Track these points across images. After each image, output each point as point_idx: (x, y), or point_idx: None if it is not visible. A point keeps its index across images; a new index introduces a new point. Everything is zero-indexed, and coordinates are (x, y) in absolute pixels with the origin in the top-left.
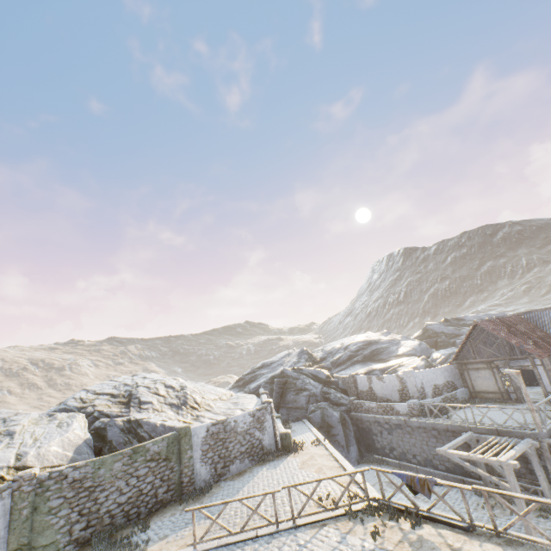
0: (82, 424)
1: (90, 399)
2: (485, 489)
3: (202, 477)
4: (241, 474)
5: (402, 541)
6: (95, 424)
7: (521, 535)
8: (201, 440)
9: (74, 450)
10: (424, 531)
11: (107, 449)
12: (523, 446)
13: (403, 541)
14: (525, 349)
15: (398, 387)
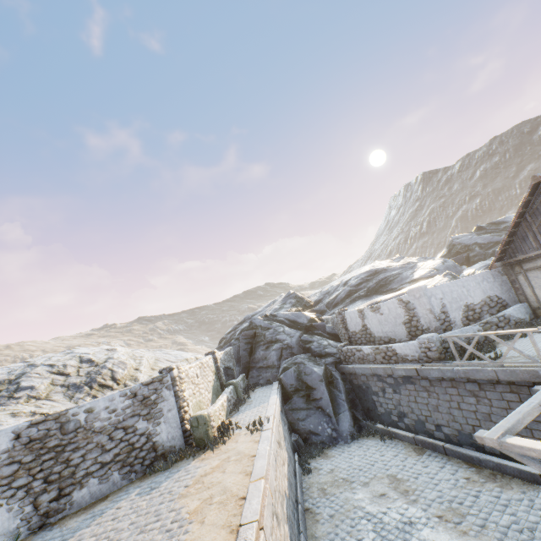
0: None
1: None
2: None
3: None
4: (90, 508)
5: None
6: None
7: None
8: None
9: None
10: None
11: None
12: None
13: None
14: None
15: (402, 318)
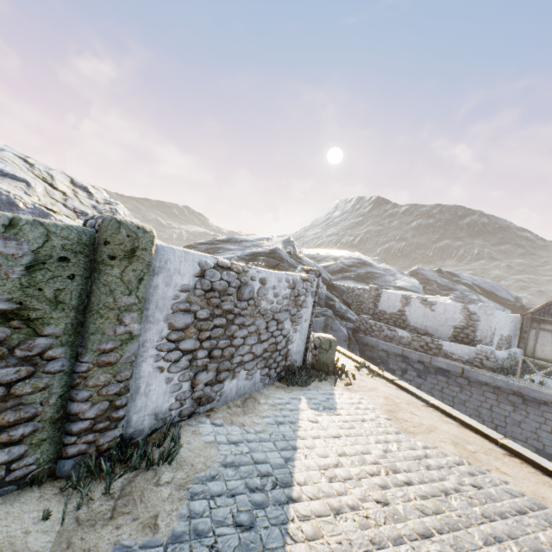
0: None
1: None
2: None
3: (151, 403)
4: (250, 408)
5: None
6: None
7: None
8: (176, 295)
9: None
10: None
11: None
12: None
13: None
14: None
15: (457, 323)
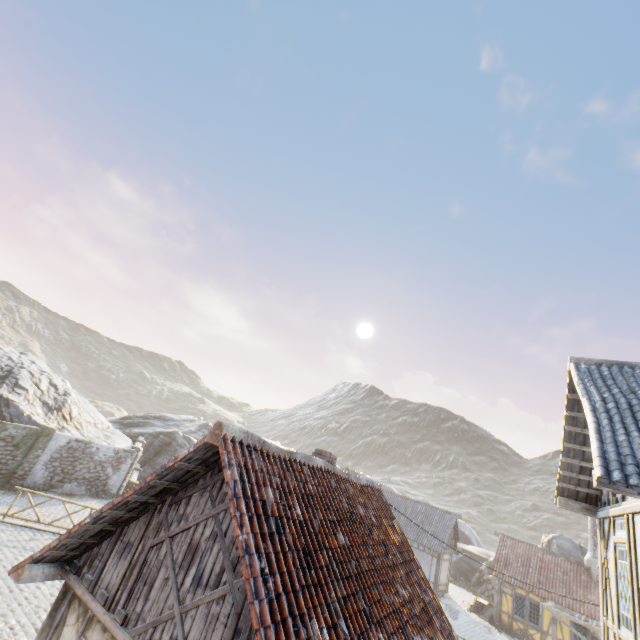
0: None
1: None
2: None
3: (36, 478)
4: (71, 495)
5: None
6: None
7: None
8: (58, 447)
9: None
10: None
11: None
12: None
13: None
14: None
15: None
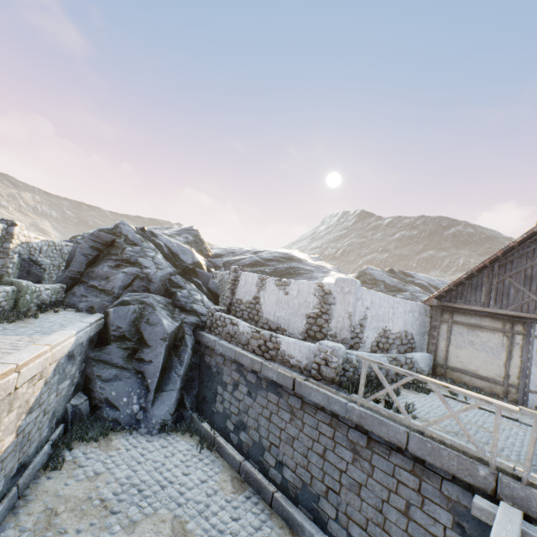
0: None
1: None
2: None
3: None
4: None
5: None
6: None
7: None
8: None
9: None
10: None
11: None
12: None
13: None
14: None
15: (310, 310)
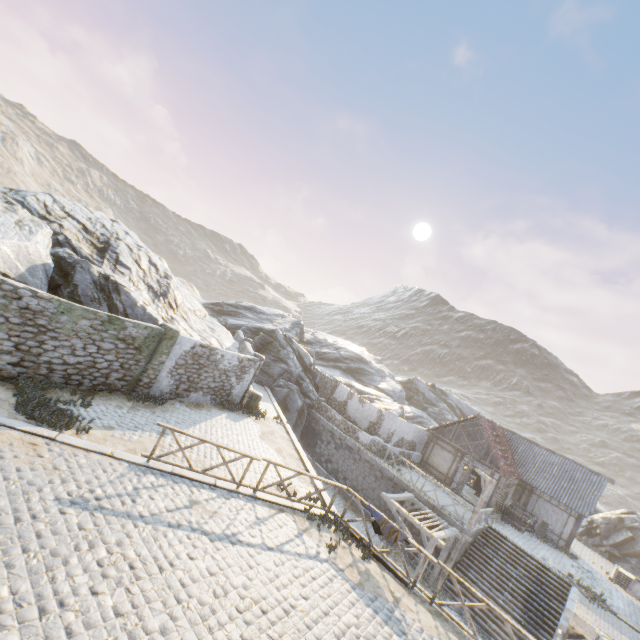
0: (45, 242)
1: (57, 214)
2: (450, 571)
3: (161, 387)
4: (198, 407)
5: (352, 566)
6: (58, 251)
7: (452, 615)
8: (182, 353)
9: (28, 267)
10: (372, 567)
11: (67, 292)
12: (451, 532)
13: (353, 567)
14: (498, 463)
15: (372, 419)
